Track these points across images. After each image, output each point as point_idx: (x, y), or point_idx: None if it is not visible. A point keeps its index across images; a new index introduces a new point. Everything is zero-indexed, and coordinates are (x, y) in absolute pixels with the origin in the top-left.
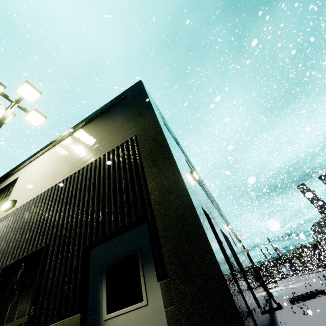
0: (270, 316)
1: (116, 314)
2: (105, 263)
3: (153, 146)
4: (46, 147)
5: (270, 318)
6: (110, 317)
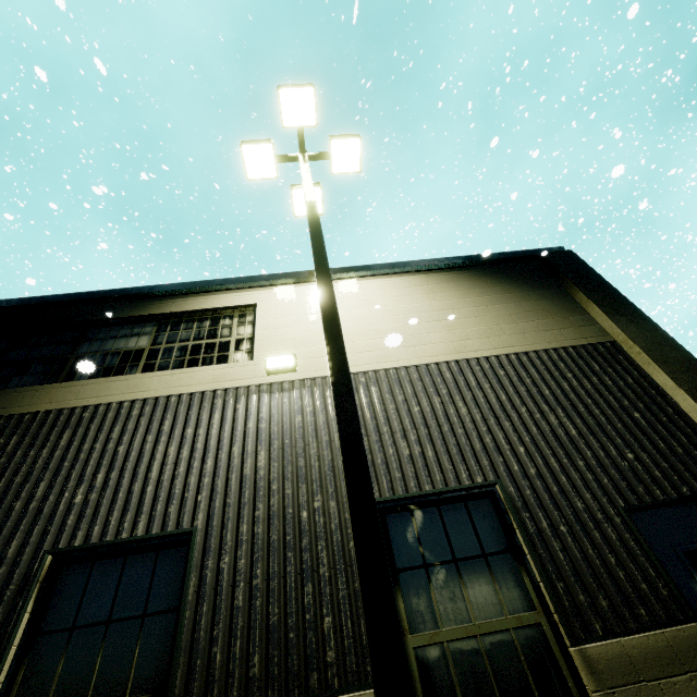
0: None
1: None
2: (678, 547)
3: (696, 379)
4: (338, 273)
5: None
6: None
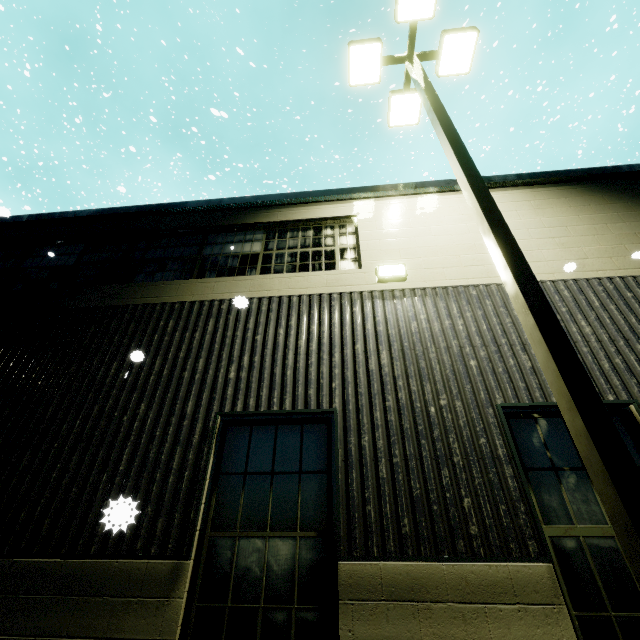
0: None
1: None
2: None
3: None
4: (437, 186)
5: None
6: None
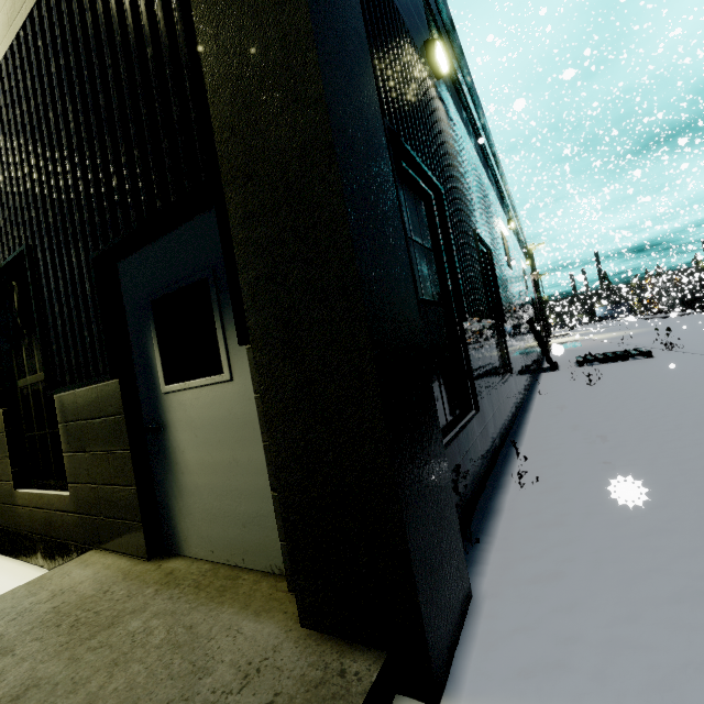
0: (527, 381)
1: (180, 387)
2: (149, 296)
3: None
4: None
5: (525, 385)
6: (172, 391)
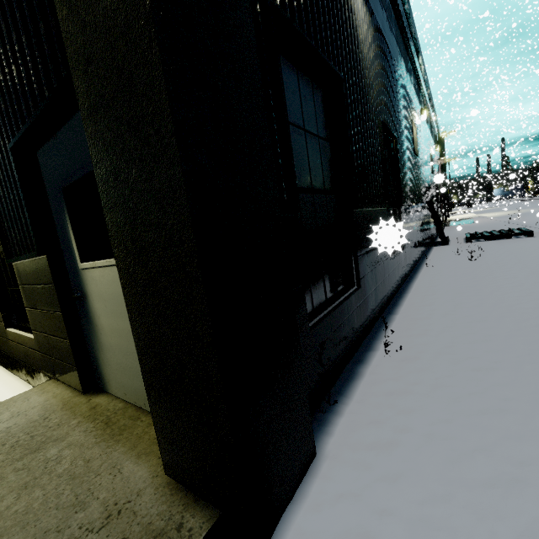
0: (418, 254)
1: (90, 265)
2: (59, 183)
3: None
4: None
5: (416, 258)
6: (85, 268)
